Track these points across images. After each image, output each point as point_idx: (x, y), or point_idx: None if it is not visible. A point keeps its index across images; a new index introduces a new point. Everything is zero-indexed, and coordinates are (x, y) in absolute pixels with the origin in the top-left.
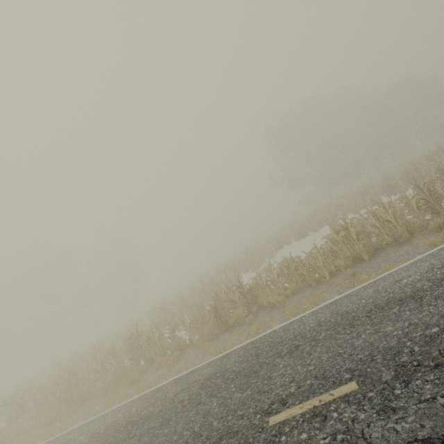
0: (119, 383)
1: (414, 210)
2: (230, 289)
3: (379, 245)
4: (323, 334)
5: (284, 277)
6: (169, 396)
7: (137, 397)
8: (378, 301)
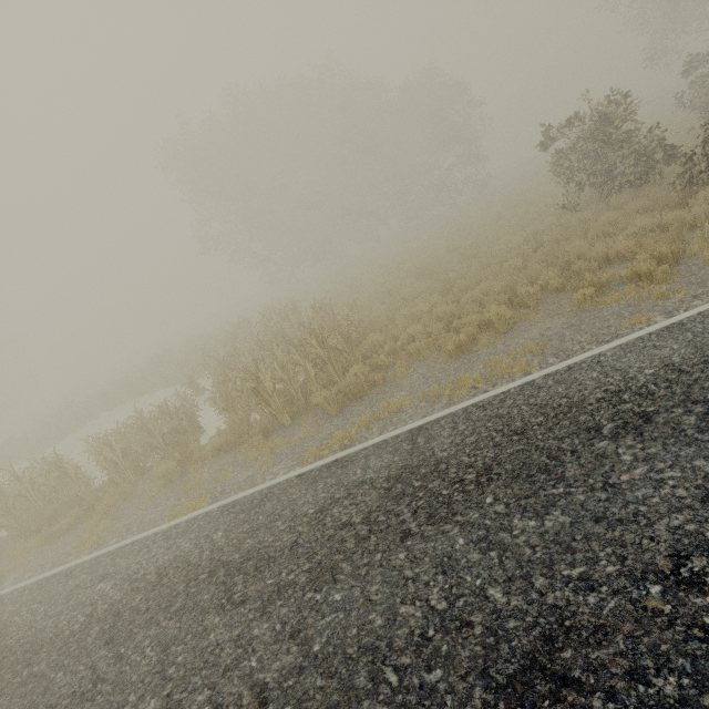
0: None
1: None
2: None
3: None
4: None
5: None
6: None
7: None
8: None
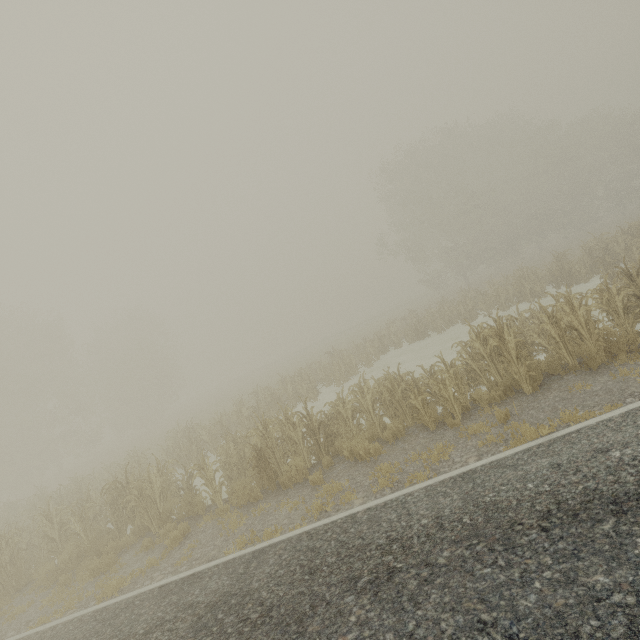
0: (81, 567)
1: (619, 314)
2: (290, 420)
3: (551, 369)
4: (447, 552)
5: (383, 406)
6: (137, 631)
7: (89, 612)
8: (563, 493)
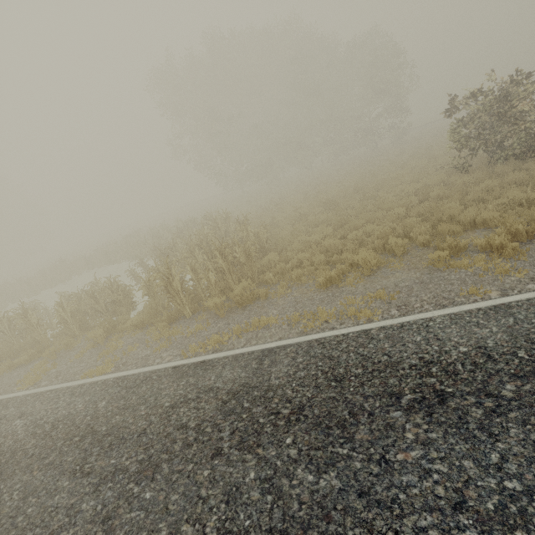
0: None
1: None
2: None
3: None
4: None
5: None
6: None
7: None
8: None
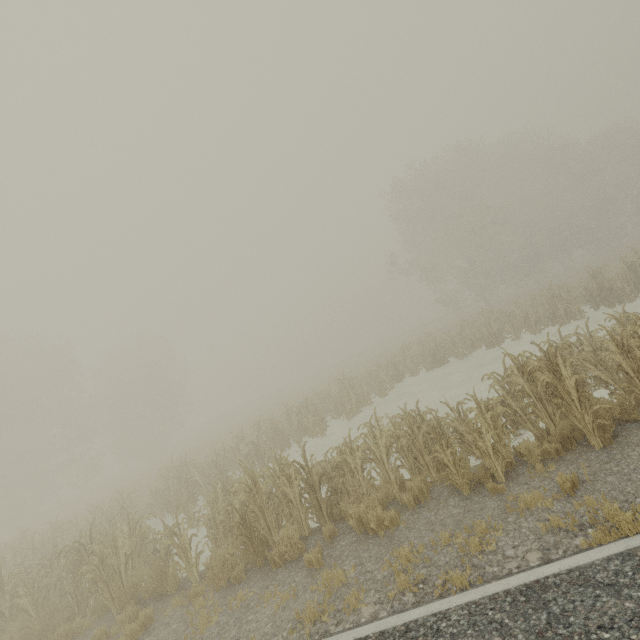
0: None
1: None
2: (284, 472)
3: (624, 414)
4: None
5: (400, 454)
6: None
7: None
8: None
